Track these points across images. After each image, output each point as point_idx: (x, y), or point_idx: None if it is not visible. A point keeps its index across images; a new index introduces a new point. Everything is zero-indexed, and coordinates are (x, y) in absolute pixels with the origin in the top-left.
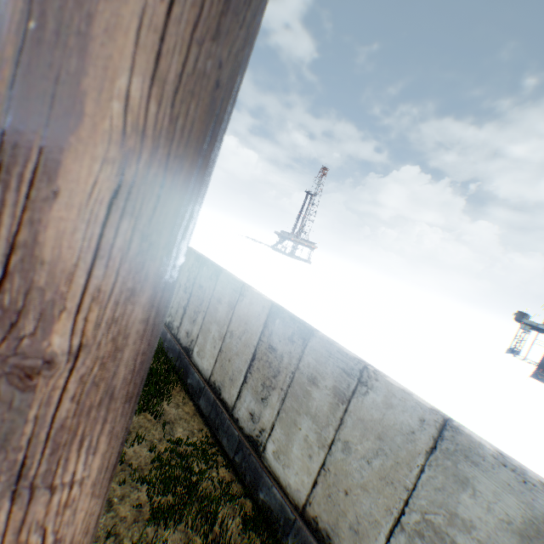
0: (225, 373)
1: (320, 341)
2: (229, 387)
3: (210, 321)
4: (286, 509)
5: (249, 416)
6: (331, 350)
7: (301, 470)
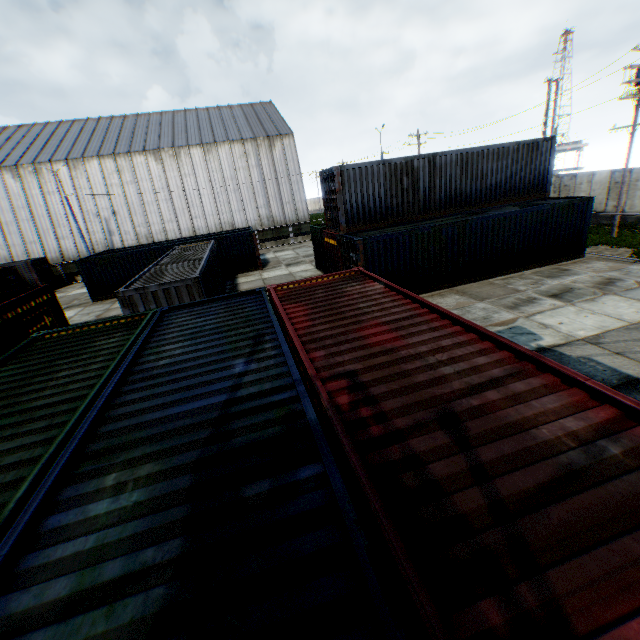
0: (594, 204)
1: (635, 169)
2: (598, 207)
3: (577, 194)
4: (636, 218)
5: (612, 208)
6: (639, 169)
7: (639, 205)
